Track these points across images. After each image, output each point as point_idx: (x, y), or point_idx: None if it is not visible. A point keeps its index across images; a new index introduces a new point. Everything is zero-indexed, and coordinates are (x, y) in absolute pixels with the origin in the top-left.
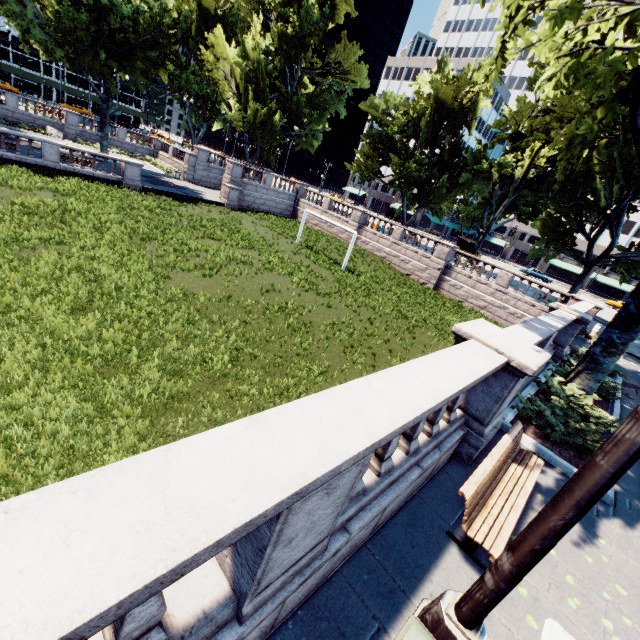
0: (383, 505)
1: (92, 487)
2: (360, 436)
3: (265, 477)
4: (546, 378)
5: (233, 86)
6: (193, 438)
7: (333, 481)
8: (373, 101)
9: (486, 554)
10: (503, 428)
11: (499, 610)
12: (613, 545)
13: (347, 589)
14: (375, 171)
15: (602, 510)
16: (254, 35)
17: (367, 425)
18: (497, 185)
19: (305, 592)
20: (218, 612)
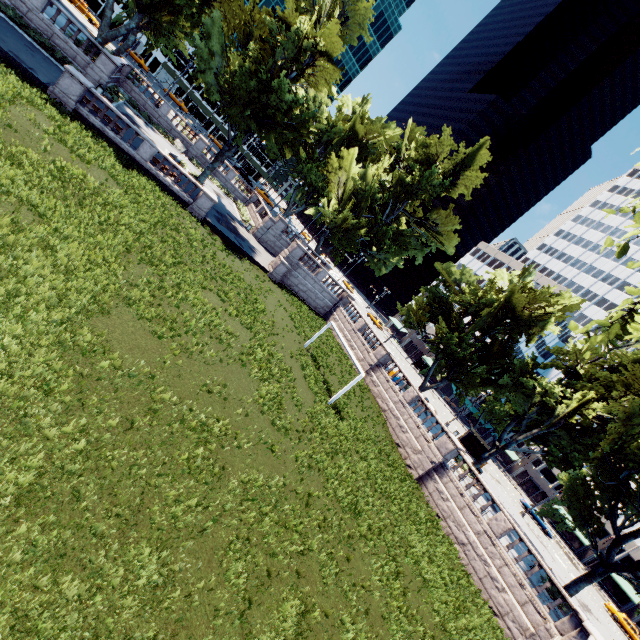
0: None
1: None
2: None
3: None
4: None
5: (341, 192)
6: None
7: None
8: (450, 266)
9: None
10: None
11: None
12: None
13: None
14: (420, 323)
15: None
16: (379, 168)
17: None
18: (533, 407)
19: None
20: None
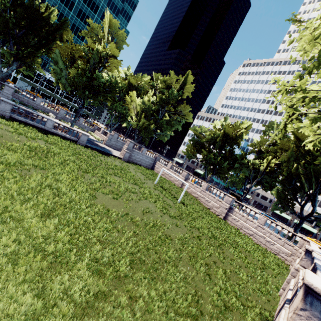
0: None
1: None
2: None
3: None
4: None
5: (135, 111)
6: None
7: None
8: (195, 127)
9: None
10: None
11: None
12: None
13: None
14: (194, 155)
15: None
16: (149, 96)
17: None
18: (251, 171)
19: None
20: None
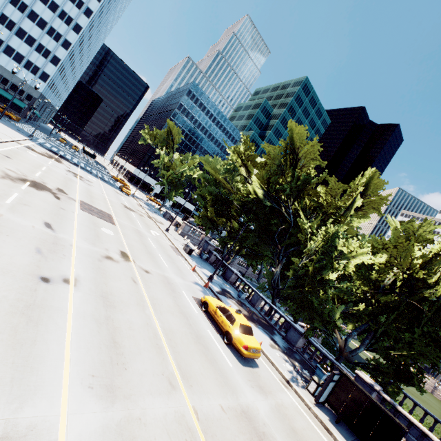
0: None
1: None
2: None
3: None
4: None
5: None
6: None
7: None
8: None
9: None
10: None
11: None
12: None
13: None
14: None
15: None
16: None
17: None
18: None
19: None
20: None
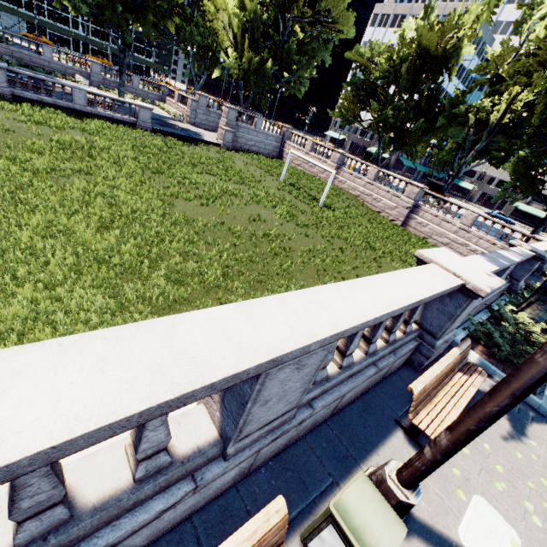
0: (342, 391)
1: (119, 337)
2: (327, 326)
3: (249, 346)
4: (498, 306)
5: (231, 35)
6: (193, 313)
7: (303, 359)
8: (358, 48)
9: (427, 440)
10: (453, 345)
11: (434, 483)
12: (543, 447)
13: (309, 451)
14: (355, 116)
15: (537, 419)
16: None
17: (334, 319)
18: (471, 130)
19: (275, 449)
20: (209, 449)
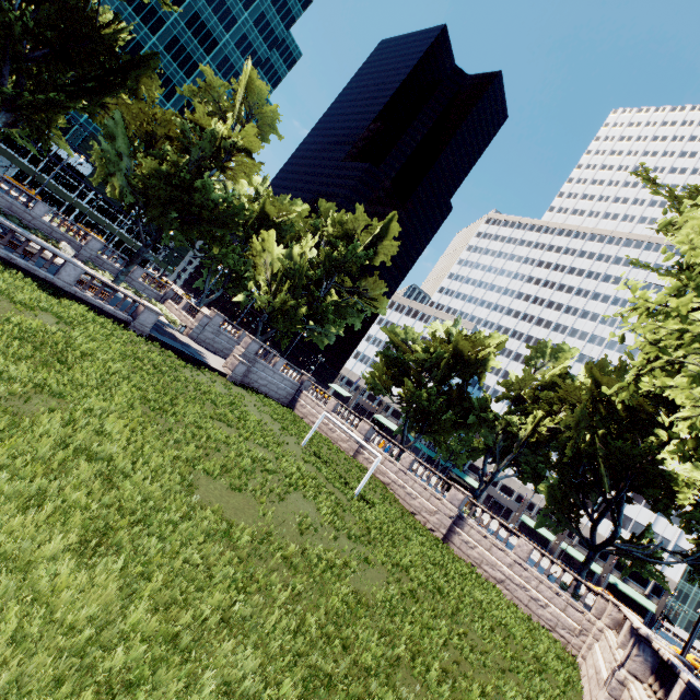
0: None
1: None
2: None
3: None
4: None
5: (269, 273)
6: None
7: None
8: (394, 328)
9: None
10: None
11: None
12: None
13: None
14: (387, 388)
15: None
16: (304, 246)
17: None
18: (499, 436)
19: None
20: None
